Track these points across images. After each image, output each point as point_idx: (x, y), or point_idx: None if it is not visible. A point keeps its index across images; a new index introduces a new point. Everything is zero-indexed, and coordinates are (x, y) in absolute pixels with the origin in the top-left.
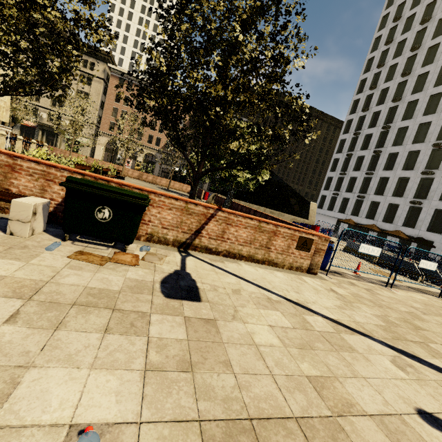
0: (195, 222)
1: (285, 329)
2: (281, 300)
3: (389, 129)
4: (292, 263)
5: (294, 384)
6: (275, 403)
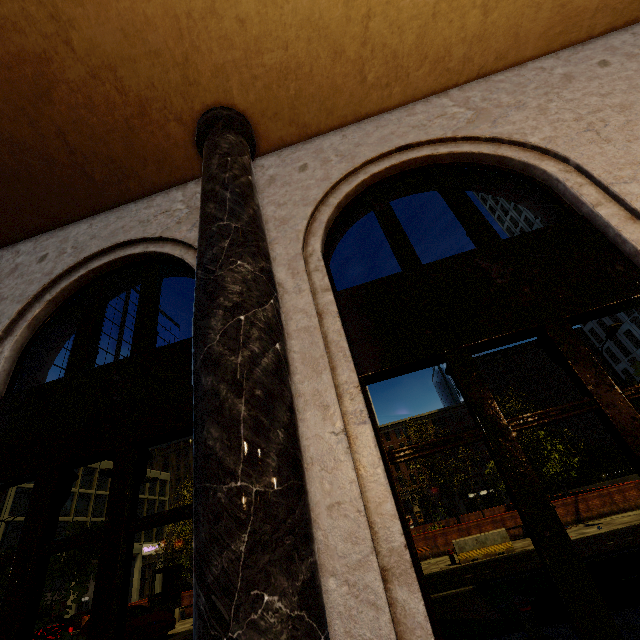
0: (572, 507)
1: (632, 517)
2: (631, 515)
3: (639, 318)
4: (635, 504)
5: (634, 519)
6: (628, 521)
